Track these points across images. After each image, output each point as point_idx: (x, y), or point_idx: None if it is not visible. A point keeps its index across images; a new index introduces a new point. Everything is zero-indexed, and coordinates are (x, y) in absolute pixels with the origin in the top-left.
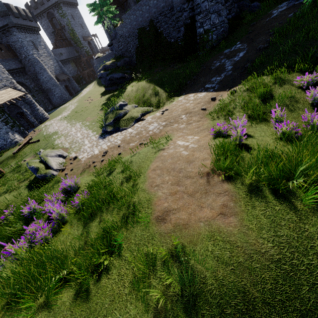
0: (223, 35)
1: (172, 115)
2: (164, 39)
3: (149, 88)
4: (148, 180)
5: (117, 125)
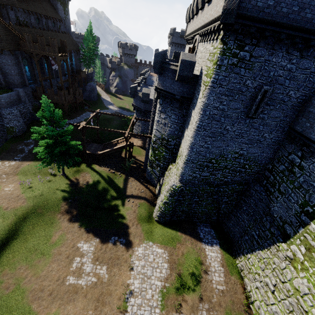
0: (22, 130)
1: None
2: None
3: None
4: None
5: None
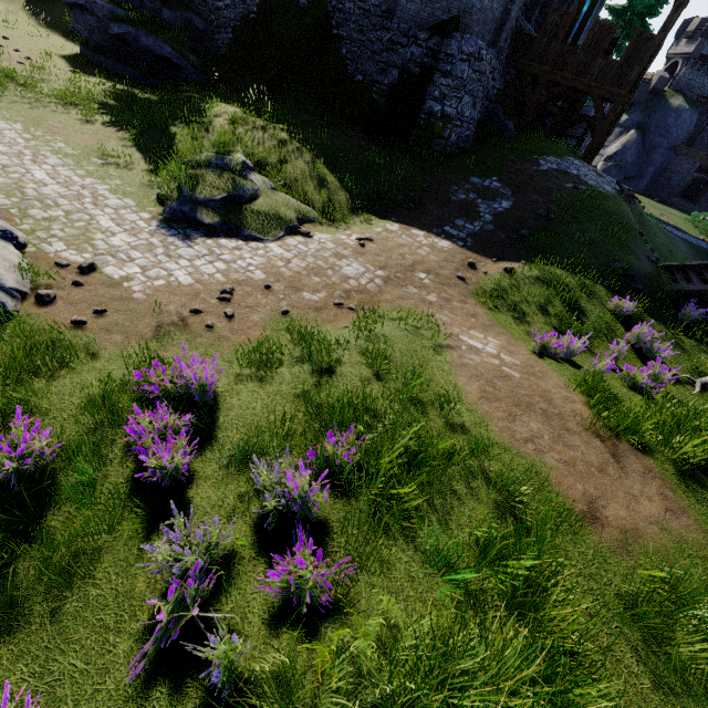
0: (465, 143)
1: (393, 261)
2: (339, 60)
3: (300, 155)
4: (495, 422)
5: (235, 218)
